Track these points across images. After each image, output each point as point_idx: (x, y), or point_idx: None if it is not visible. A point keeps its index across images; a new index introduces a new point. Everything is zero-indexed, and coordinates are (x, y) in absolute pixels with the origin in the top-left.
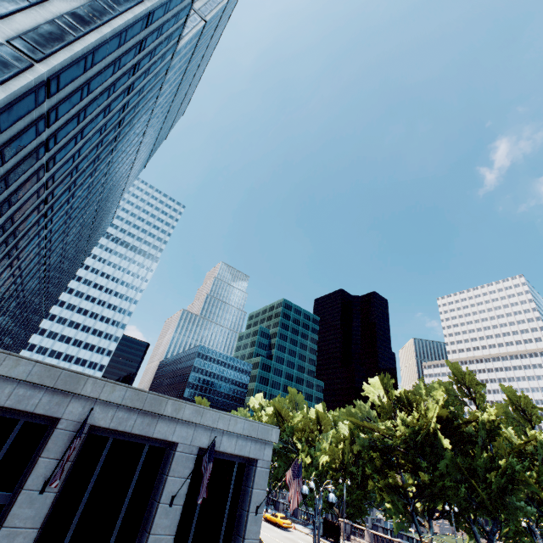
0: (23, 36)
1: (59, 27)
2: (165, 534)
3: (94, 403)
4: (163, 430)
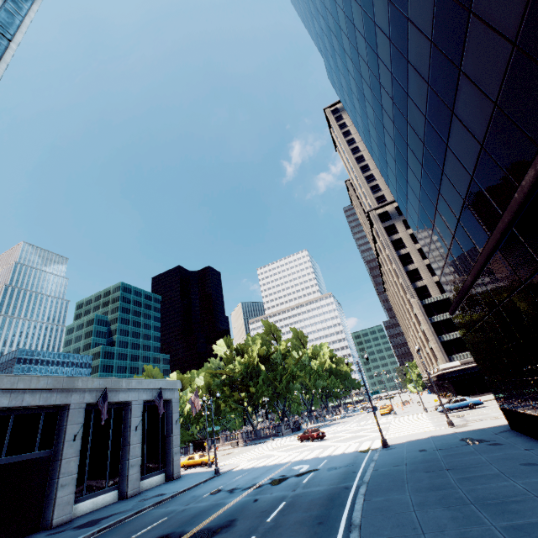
0: None
1: None
2: (137, 443)
3: (84, 391)
4: (123, 396)
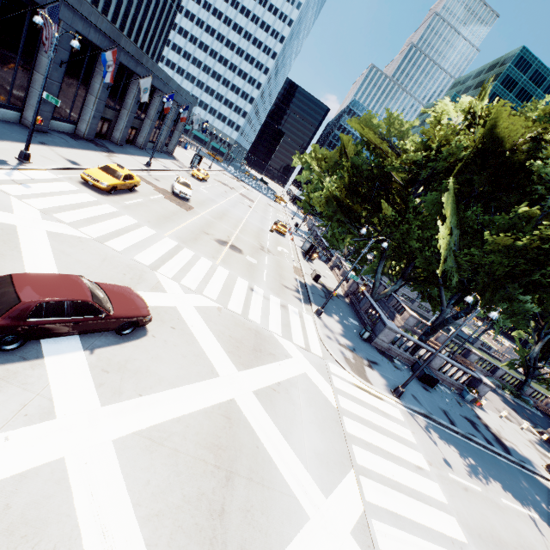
0: None
1: None
2: None
3: None
4: None
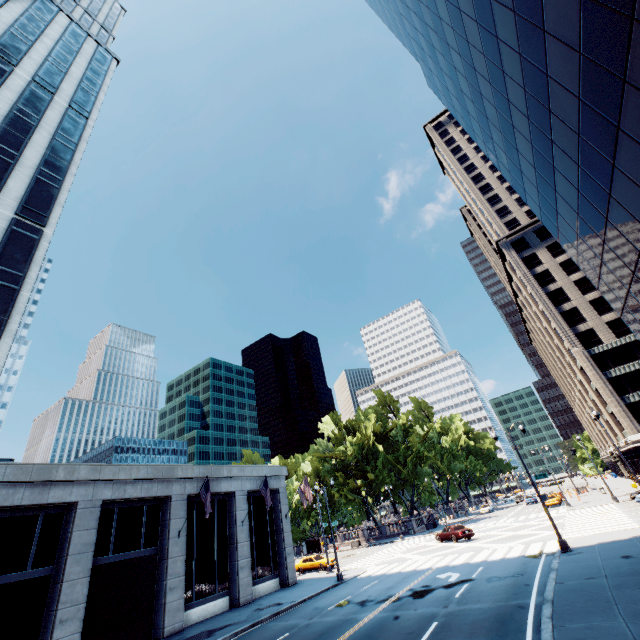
0: (25, 204)
1: (44, 183)
2: (245, 541)
3: (185, 481)
4: (225, 486)
